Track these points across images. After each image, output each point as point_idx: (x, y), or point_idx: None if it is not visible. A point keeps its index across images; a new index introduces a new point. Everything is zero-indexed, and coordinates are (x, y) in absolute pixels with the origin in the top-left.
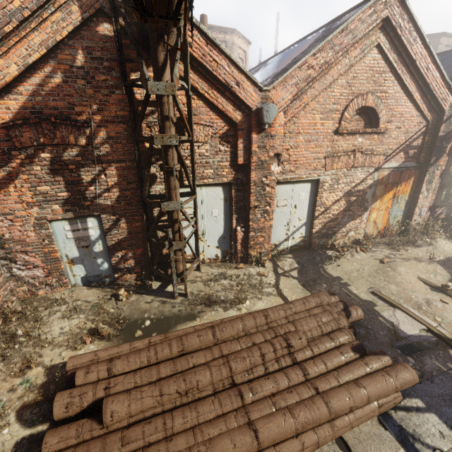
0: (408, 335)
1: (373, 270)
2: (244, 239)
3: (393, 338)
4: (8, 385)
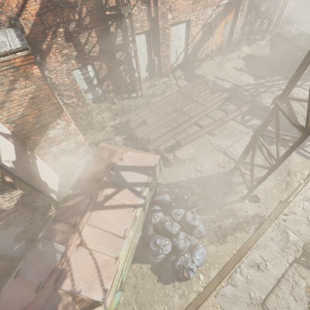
0: (227, 88)
1: (215, 68)
2: (158, 64)
3: (222, 90)
4: (103, 133)
